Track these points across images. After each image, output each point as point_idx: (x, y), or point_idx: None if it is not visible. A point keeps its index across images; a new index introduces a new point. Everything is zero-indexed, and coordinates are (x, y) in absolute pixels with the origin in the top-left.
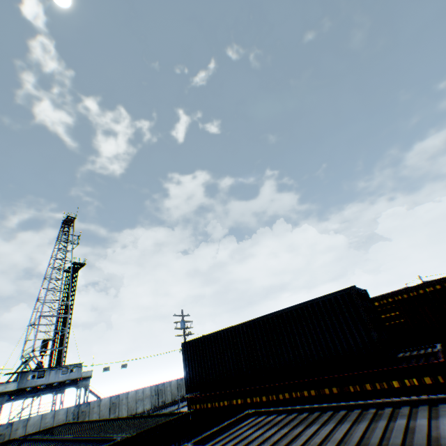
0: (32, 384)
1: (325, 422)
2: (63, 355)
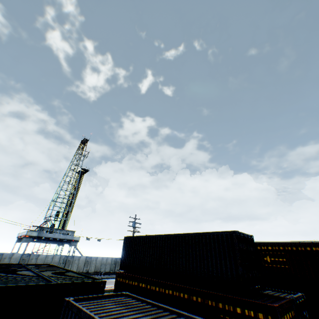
0: (45, 235)
1: (148, 315)
2: (66, 223)
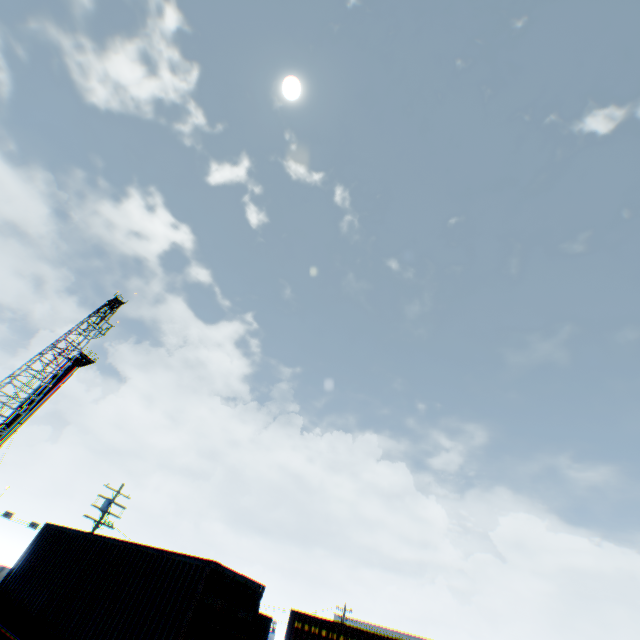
0: None
1: None
2: None
